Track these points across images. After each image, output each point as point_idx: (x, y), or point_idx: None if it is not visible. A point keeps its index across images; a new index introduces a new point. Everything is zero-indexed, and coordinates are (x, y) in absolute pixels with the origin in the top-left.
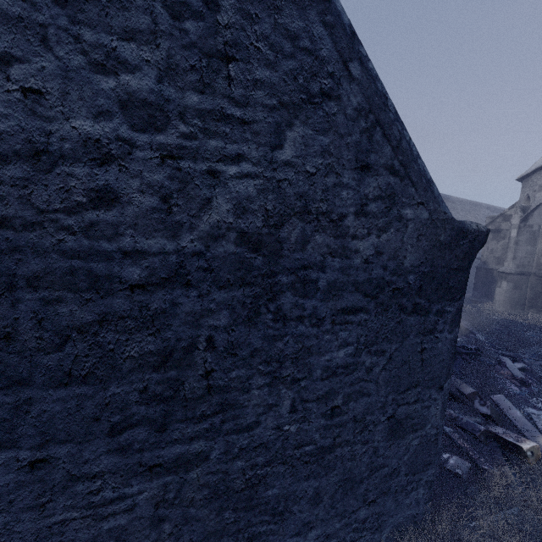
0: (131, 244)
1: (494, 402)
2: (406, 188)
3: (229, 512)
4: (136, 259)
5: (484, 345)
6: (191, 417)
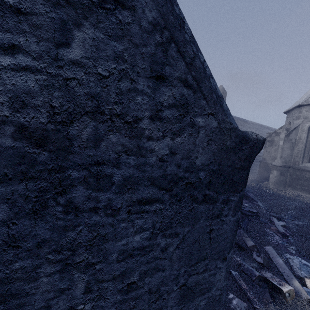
0: None
1: (265, 251)
2: (198, 100)
3: None
4: None
5: (262, 209)
6: None
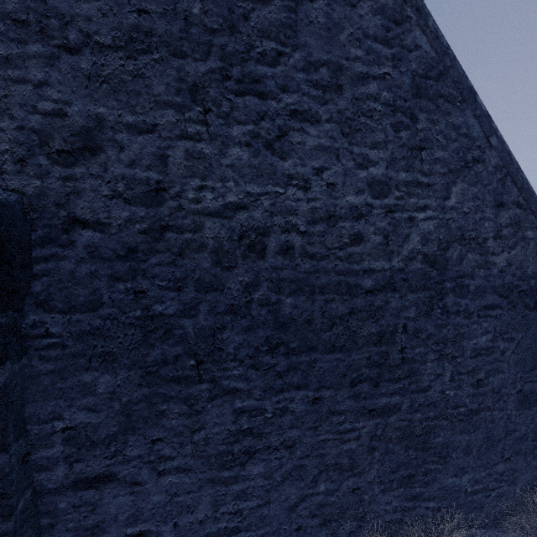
0: (368, 265)
1: None
2: (527, 216)
3: (412, 450)
4: (369, 274)
5: None
6: (392, 378)
